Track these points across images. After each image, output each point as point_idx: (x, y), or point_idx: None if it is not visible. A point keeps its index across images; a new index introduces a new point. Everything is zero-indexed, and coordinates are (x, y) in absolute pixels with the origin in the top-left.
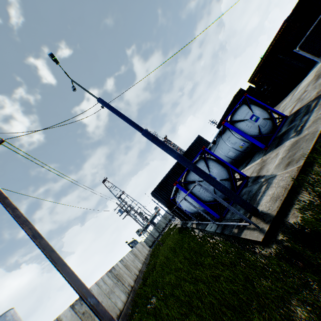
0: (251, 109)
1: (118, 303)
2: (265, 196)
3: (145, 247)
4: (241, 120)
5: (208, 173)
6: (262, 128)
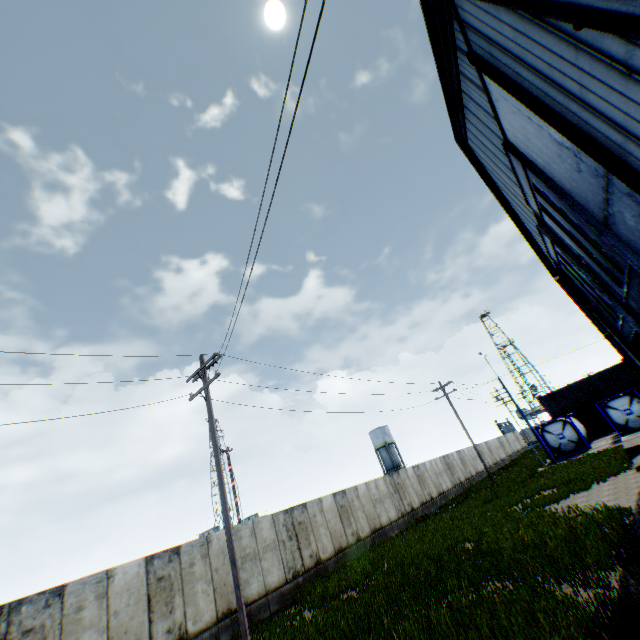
0: (630, 403)
1: (478, 467)
2: (563, 461)
3: (519, 441)
4: (612, 408)
5: (560, 432)
6: (629, 422)
